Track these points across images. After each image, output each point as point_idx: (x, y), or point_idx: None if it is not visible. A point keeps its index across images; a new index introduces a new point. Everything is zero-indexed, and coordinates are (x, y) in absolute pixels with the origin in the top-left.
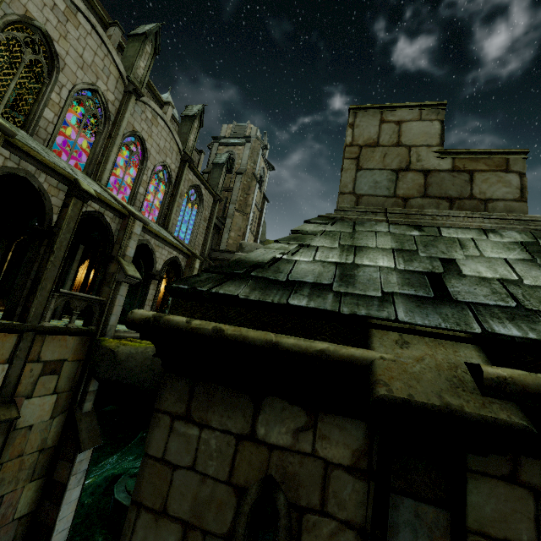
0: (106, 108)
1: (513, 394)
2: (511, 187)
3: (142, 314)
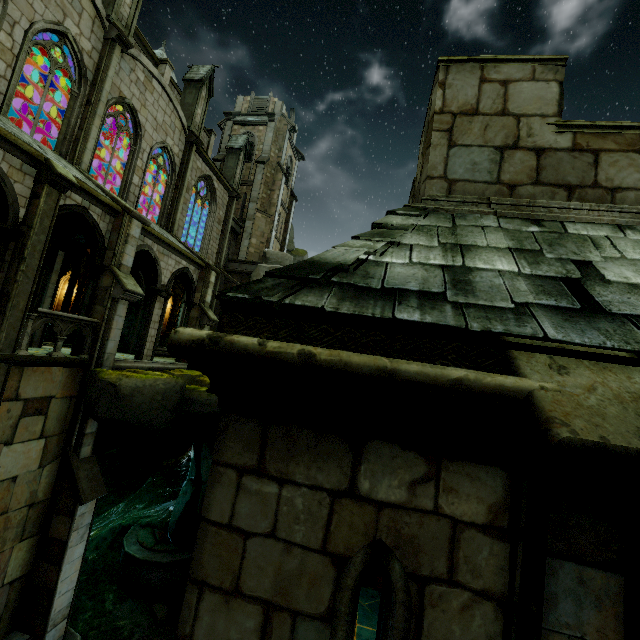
0: (80, 61)
1: None
2: None
3: (191, 333)
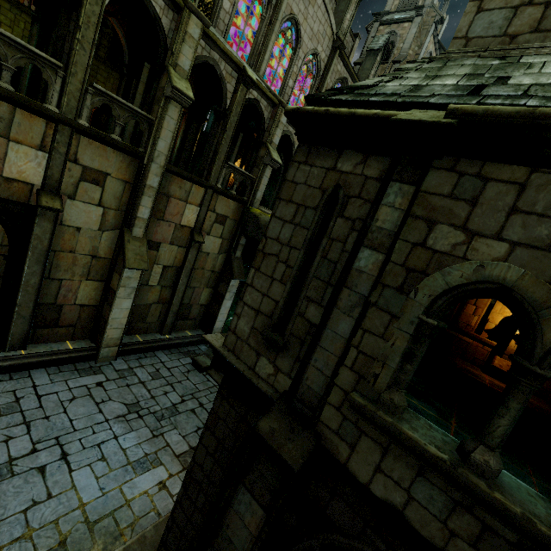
0: None
1: (458, 115)
2: None
3: (292, 107)
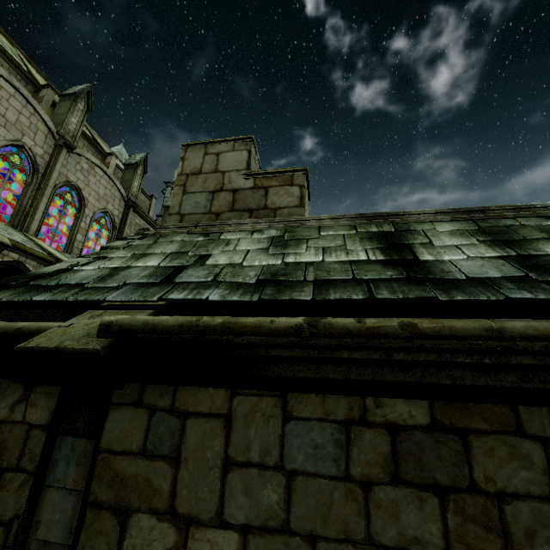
0: (34, 162)
1: (114, 332)
2: (294, 196)
3: None
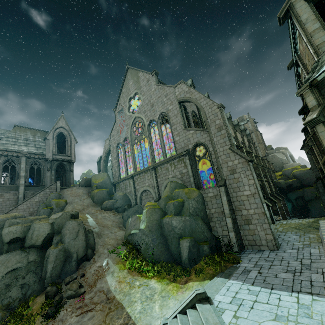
0: (242, 143)
1: None
2: None
3: None
